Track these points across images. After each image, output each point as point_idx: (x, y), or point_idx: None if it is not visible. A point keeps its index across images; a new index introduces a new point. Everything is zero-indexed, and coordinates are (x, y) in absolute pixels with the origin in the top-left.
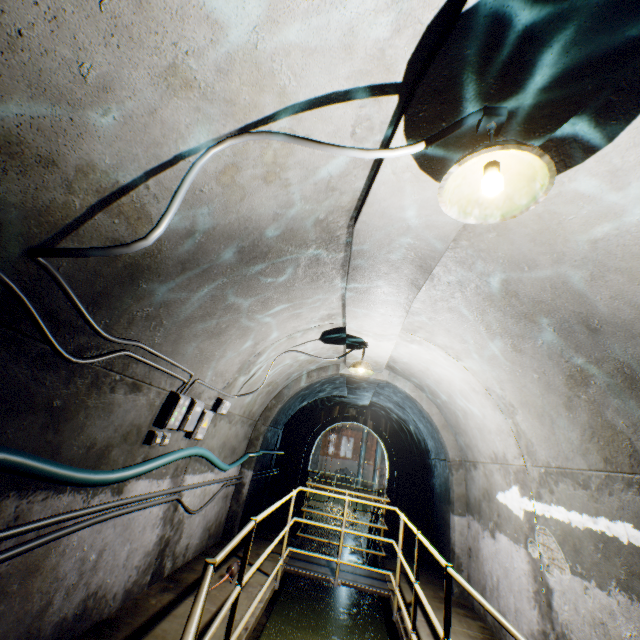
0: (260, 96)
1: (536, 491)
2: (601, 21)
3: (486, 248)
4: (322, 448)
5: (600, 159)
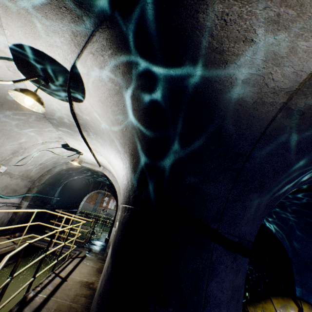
0: None
1: None
2: (50, 63)
3: (87, 122)
4: (100, 203)
5: (87, 101)
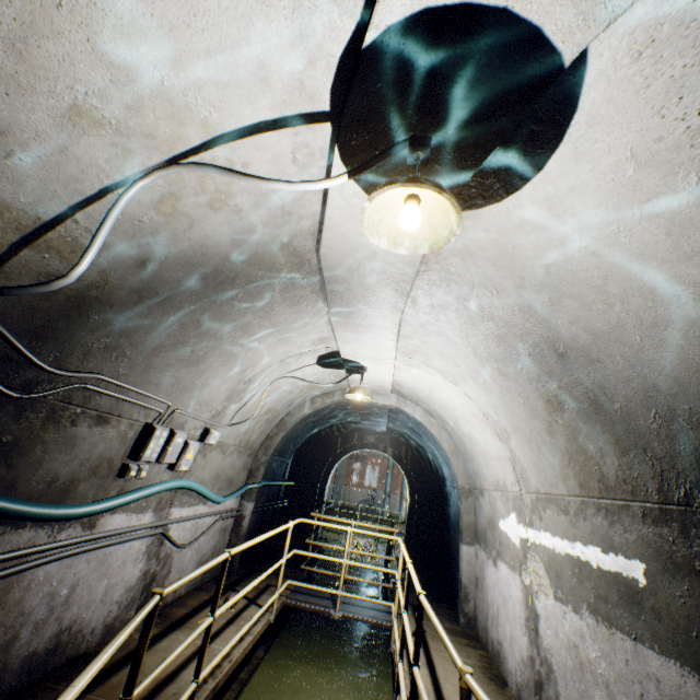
0: (182, 128)
1: (529, 518)
2: (495, 58)
3: (456, 271)
4: (345, 477)
5: (536, 186)
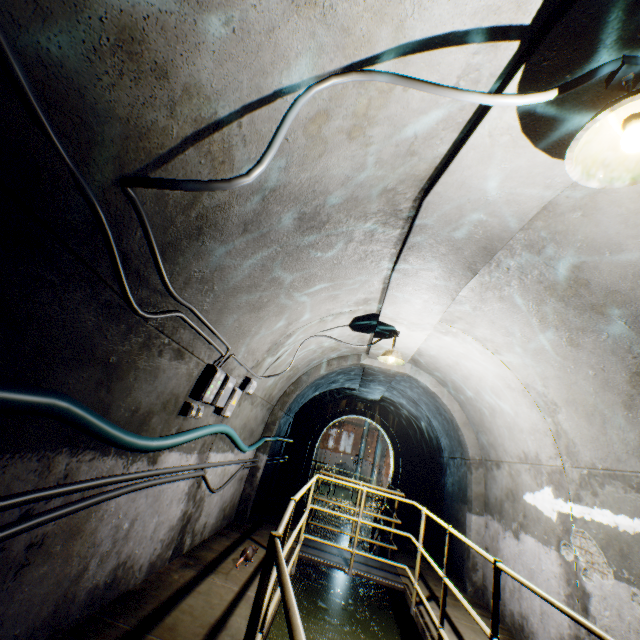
0: (377, 28)
1: (575, 493)
2: None
3: (564, 230)
4: (322, 441)
5: None
